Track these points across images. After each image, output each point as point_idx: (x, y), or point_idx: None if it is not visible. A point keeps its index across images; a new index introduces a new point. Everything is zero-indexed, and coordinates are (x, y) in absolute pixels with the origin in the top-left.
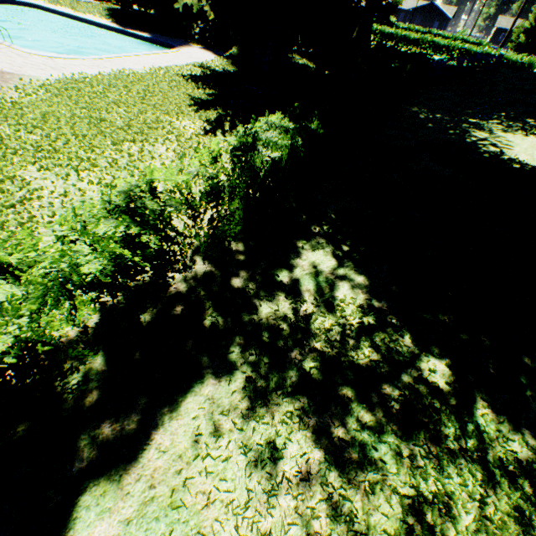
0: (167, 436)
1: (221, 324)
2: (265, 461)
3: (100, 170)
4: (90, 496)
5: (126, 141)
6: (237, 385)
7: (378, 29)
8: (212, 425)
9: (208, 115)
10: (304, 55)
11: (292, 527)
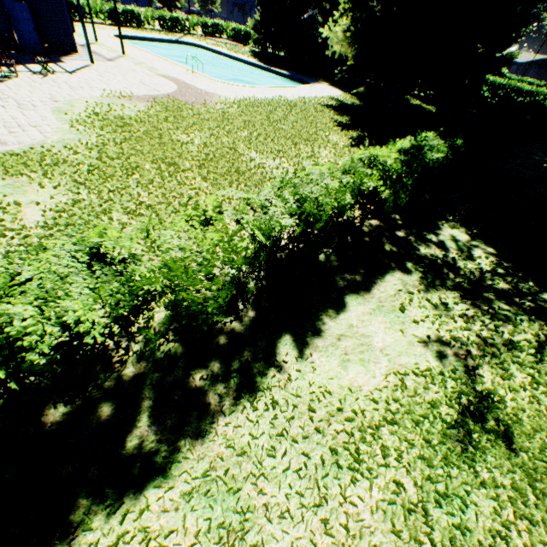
0: (381, 287)
1: (396, 251)
2: (441, 310)
3: (292, 158)
4: (350, 297)
5: (301, 143)
6: (415, 278)
7: (488, 79)
8: (405, 289)
9: (351, 134)
10: (416, 97)
11: (466, 332)
